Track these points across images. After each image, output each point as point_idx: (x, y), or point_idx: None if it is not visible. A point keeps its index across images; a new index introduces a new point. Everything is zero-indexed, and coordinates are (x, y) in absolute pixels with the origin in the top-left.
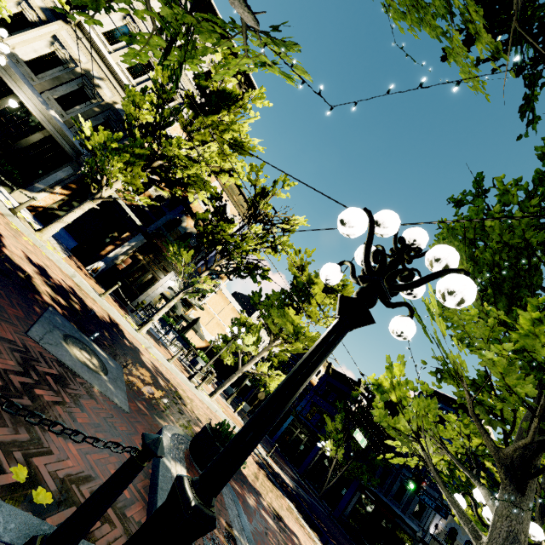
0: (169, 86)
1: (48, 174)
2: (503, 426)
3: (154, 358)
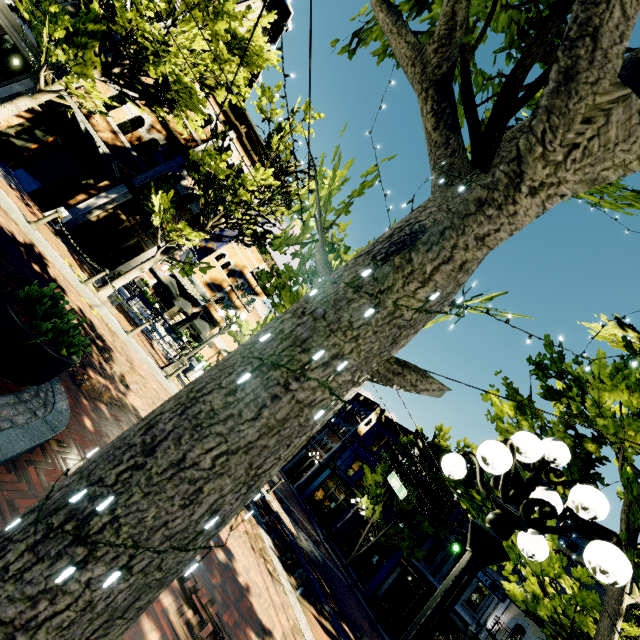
0: None
1: (0, 85)
2: (465, 37)
3: (98, 317)
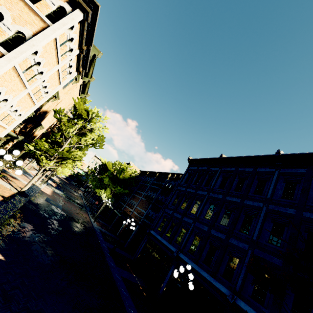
0: None
1: None
2: None
3: None
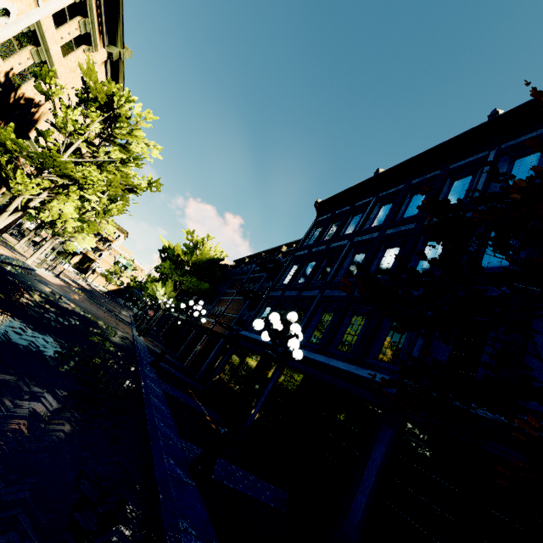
0: None
1: None
2: None
3: None
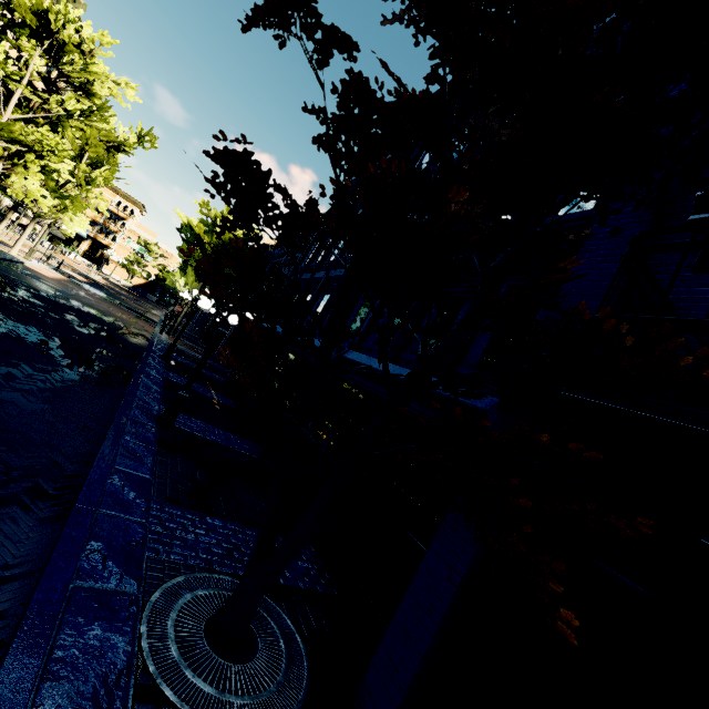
0: None
1: None
2: None
3: None
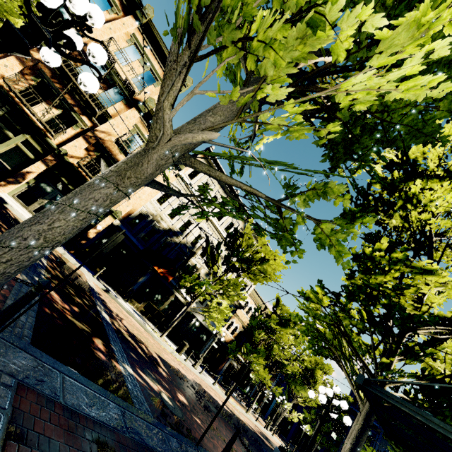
0: (246, 281)
1: (205, 345)
2: None
3: (266, 433)
